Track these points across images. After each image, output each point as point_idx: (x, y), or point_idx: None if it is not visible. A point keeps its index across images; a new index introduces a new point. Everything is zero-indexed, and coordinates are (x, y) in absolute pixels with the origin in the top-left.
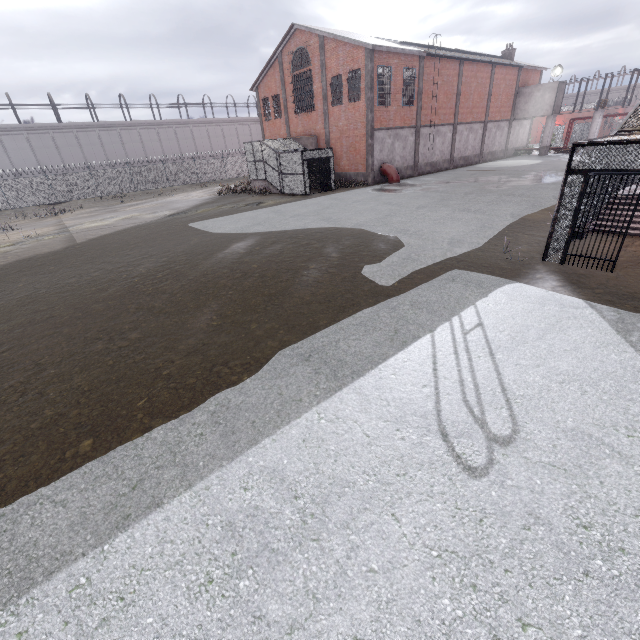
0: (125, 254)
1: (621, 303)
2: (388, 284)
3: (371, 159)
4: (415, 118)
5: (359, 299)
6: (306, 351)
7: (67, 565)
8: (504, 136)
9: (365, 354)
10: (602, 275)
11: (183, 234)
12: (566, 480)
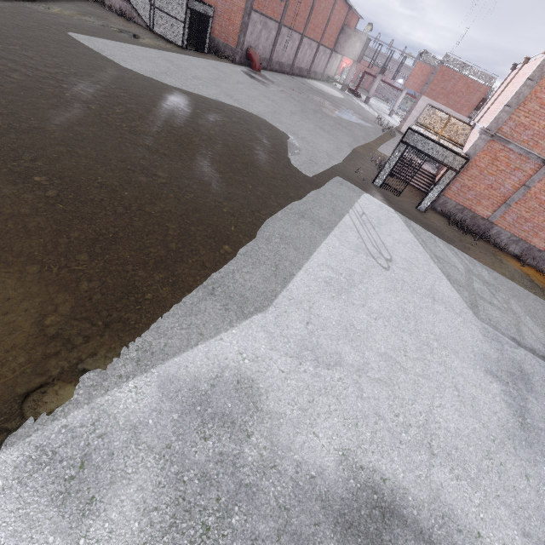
0: (21, 53)
1: (404, 214)
2: (311, 177)
3: (243, 38)
4: (281, 14)
5: (301, 184)
6: (299, 212)
7: (279, 294)
8: (325, 62)
9: (328, 219)
10: (395, 198)
11: (79, 50)
12: (407, 272)
